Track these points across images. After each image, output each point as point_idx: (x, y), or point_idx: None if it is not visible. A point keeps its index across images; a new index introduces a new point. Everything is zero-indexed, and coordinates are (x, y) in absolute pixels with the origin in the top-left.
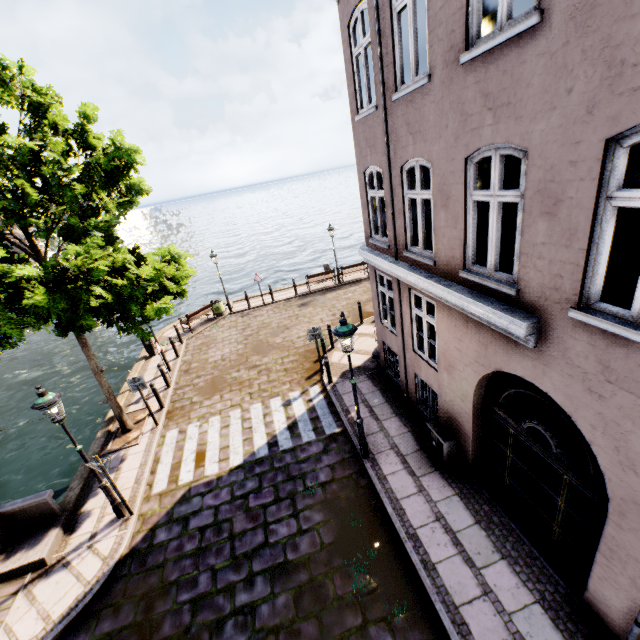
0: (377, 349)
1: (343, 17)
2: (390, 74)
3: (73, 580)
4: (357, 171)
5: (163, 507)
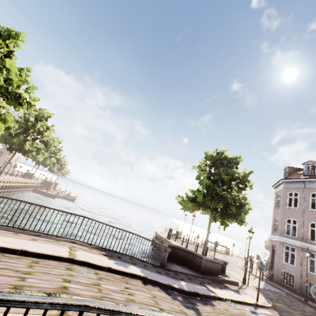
0: (269, 275)
1: (285, 190)
2: (307, 205)
3: (254, 293)
4: (281, 217)
5: (253, 288)
